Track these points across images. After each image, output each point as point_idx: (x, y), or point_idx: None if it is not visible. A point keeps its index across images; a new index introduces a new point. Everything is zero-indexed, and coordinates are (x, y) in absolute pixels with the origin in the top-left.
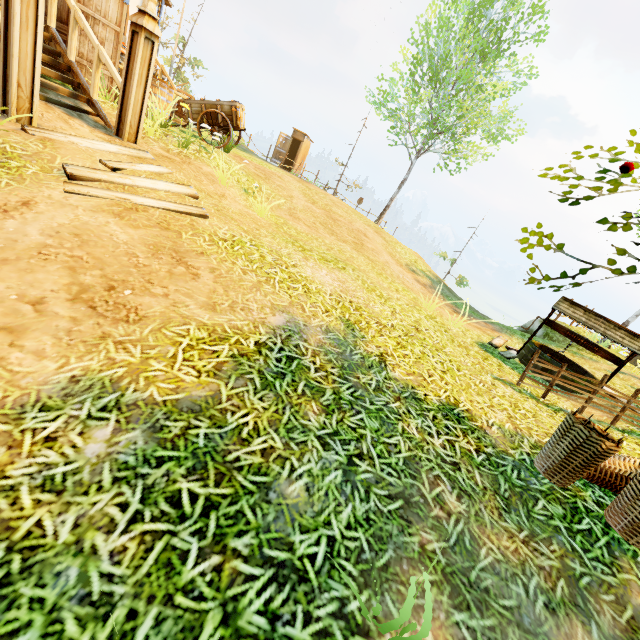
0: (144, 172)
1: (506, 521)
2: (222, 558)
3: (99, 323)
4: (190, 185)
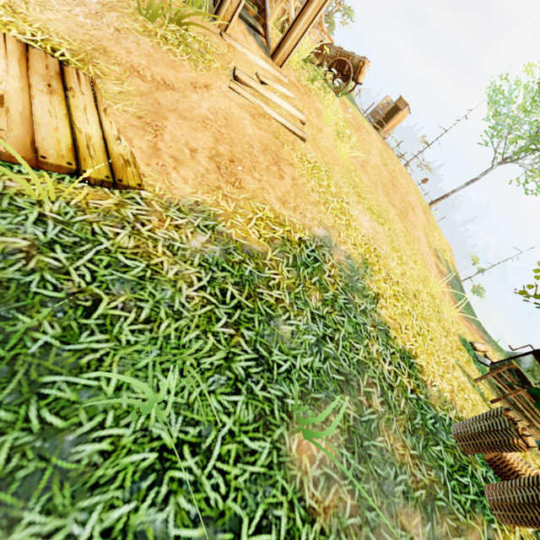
0: (279, 91)
1: (406, 437)
2: (235, 333)
3: (219, 179)
4: (304, 113)
